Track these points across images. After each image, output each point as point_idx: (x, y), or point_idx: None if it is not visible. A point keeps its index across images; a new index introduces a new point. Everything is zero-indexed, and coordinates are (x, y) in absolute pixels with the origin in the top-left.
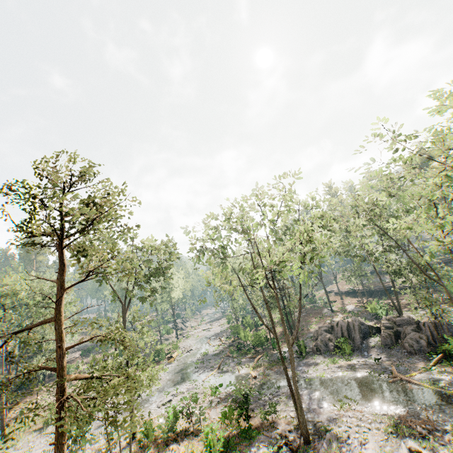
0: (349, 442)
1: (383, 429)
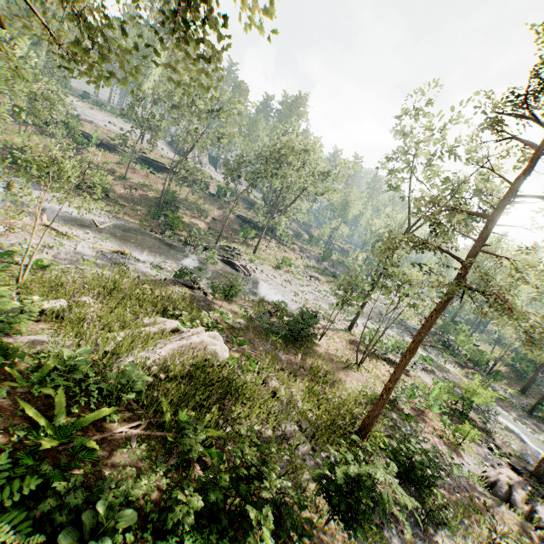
0: None
1: None
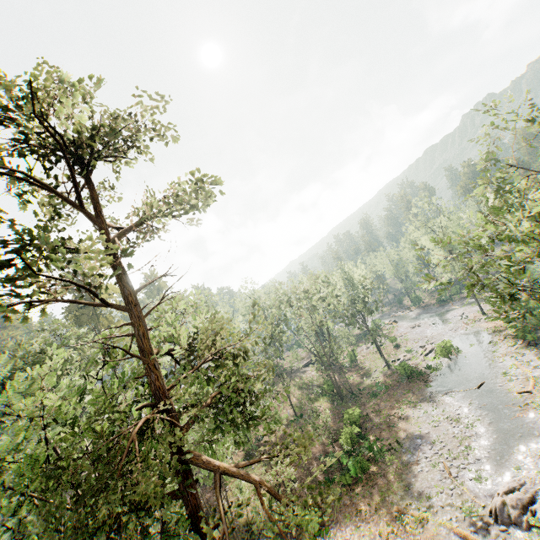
0: None
1: None
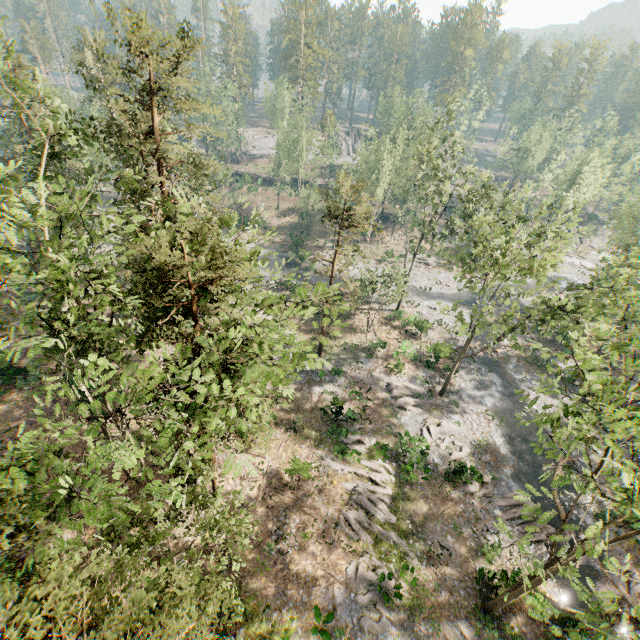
0: (452, 417)
1: (473, 436)
